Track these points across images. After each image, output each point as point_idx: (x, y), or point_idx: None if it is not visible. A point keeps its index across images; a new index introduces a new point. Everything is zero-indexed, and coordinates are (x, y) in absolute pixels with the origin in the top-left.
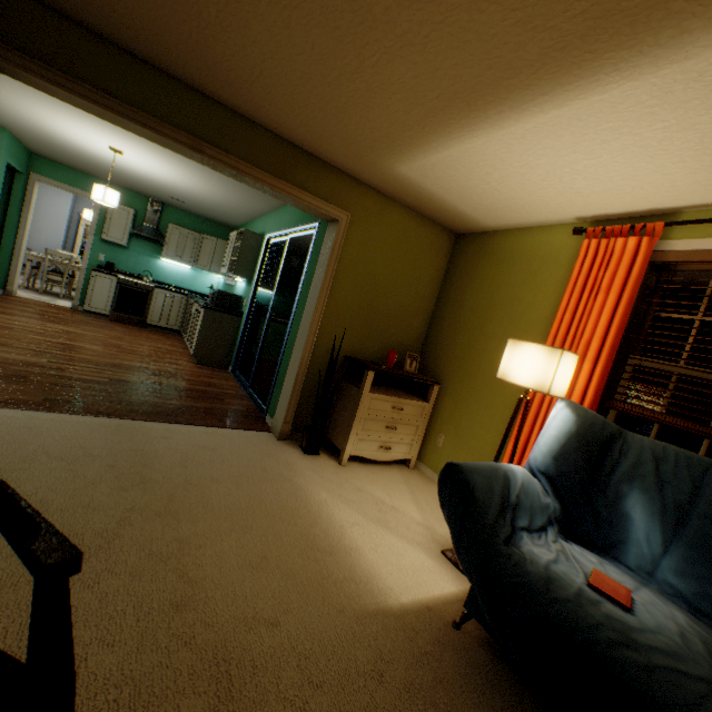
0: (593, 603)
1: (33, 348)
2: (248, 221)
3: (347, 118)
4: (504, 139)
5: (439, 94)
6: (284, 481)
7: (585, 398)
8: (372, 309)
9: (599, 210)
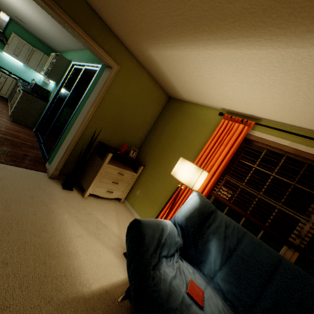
0: (188, 307)
1: None
2: (65, 51)
3: (128, 6)
4: (206, 56)
5: (182, 13)
6: (43, 206)
7: (205, 190)
8: (120, 121)
9: (232, 108)
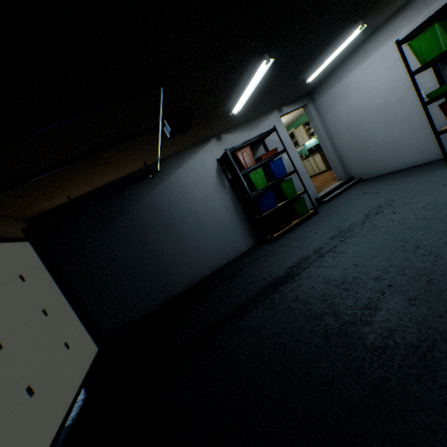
0: None
1: None
2: (289, 125)
3: None
4: None
5: None
6: None
7: None
8: None
9: None
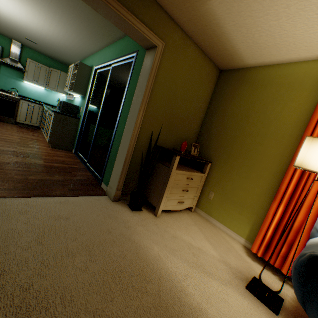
0: None
1: None
2: (80, 60)
3: None
4: None
5: None
6: (125, 241)
7: None
8: (172, 115)
9: None
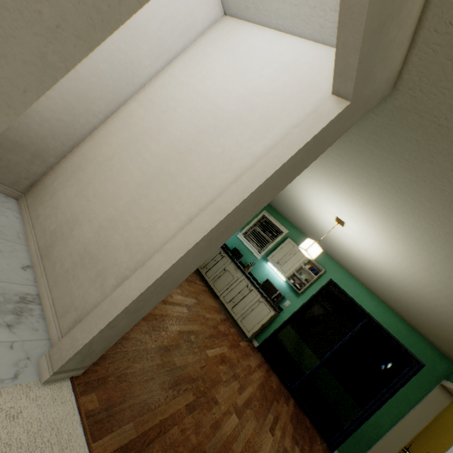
0: None
1: (242, 400)
2: (290, 221)
3: None
4: None
5: None
6: None
7: None
8: None
9: None
